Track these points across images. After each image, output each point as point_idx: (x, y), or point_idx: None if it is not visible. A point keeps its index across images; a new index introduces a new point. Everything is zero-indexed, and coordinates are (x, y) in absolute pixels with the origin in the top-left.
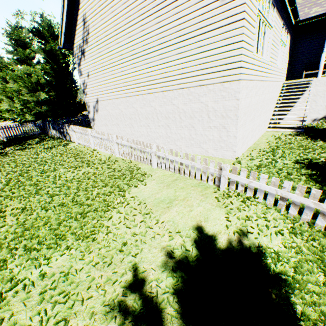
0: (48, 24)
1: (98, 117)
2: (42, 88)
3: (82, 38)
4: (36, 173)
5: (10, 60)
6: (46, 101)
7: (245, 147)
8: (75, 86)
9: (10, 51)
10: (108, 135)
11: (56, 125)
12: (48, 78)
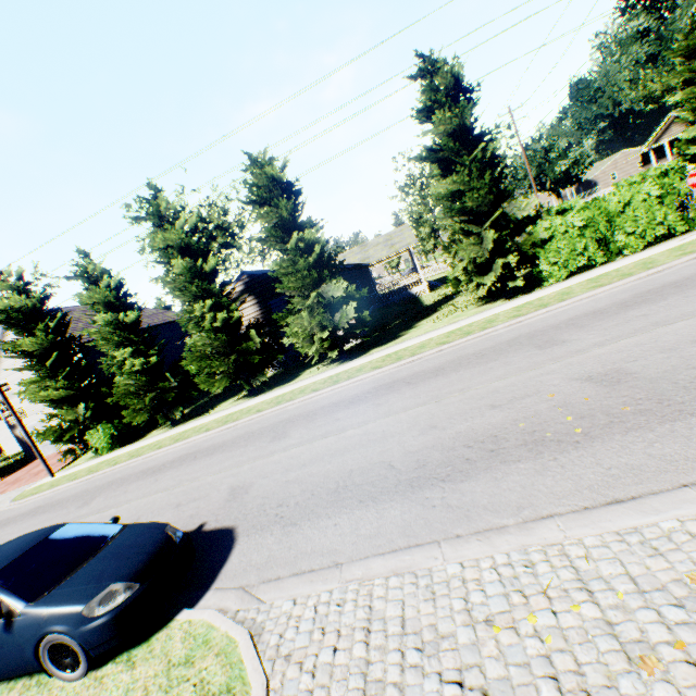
0: None
1: None
2: None
3: None
4: None
5: None
6: None
7: (16, 451)
8: None
9: None
10: None
11: None
12: None
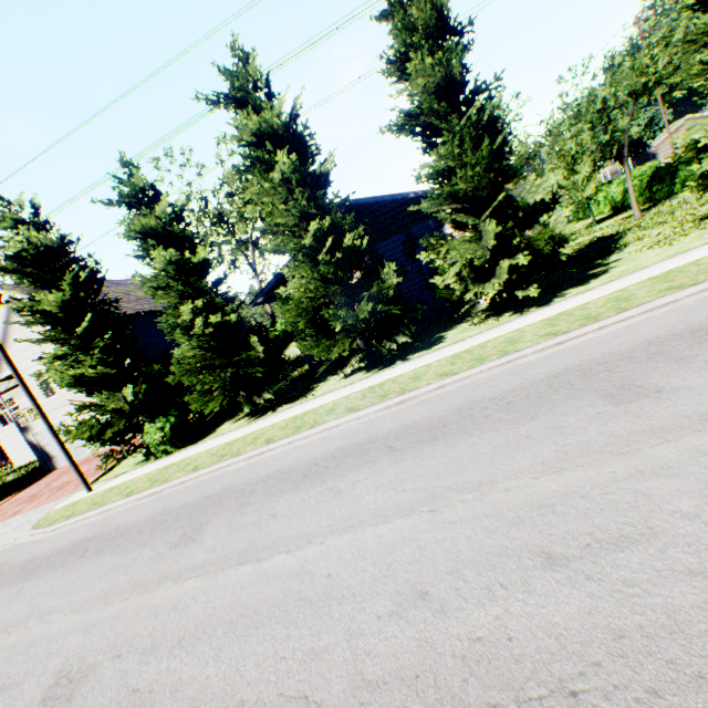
0: None
1: None
2: None
3: None
4: None
5: None
6: None
7: (27, 462)
8: None
9: None
10: None
11: None
12: None
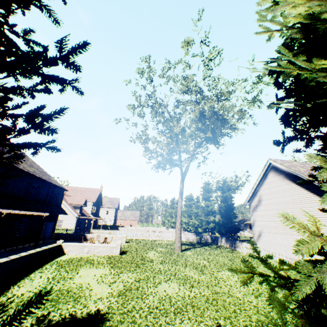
0: (226, 184)
1: (260, 240)
2: (211, 213)
3: (256, 202)
4: (238, 260)
5: (197, 197)
6: (215, 222)
7: None
8: (234, 215)
9: (202, 194)
10: (271, 252)
11: (228, 239)
12: (220, 210)
